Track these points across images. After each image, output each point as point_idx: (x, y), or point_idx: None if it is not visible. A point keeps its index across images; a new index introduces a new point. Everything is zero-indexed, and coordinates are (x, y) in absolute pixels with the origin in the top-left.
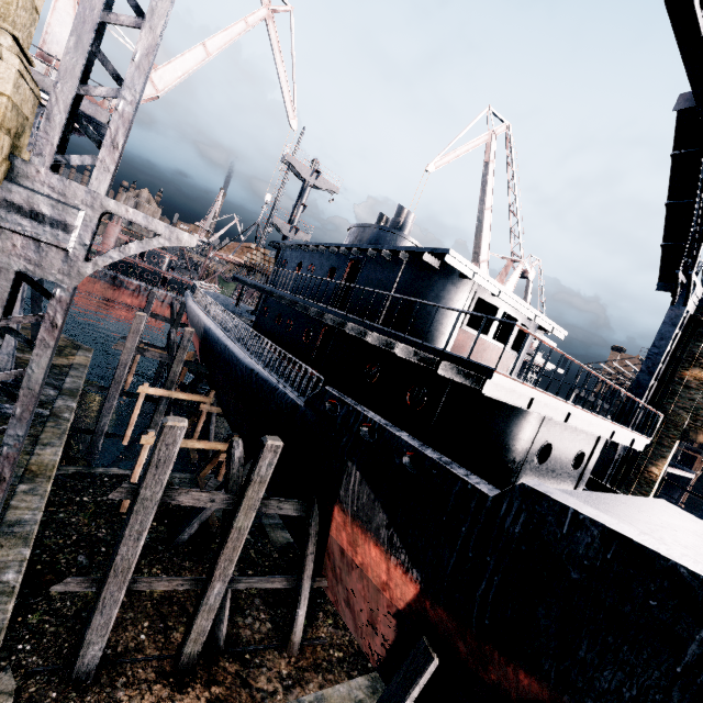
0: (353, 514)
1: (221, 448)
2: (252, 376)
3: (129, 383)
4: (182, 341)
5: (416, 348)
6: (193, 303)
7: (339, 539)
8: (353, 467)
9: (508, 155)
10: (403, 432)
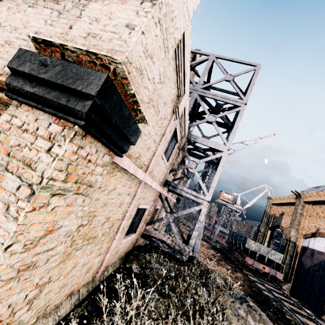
0: None
1: None
2: None
3: None
4: None
5: None
6: None
7: None
8: None
9: None
10: None
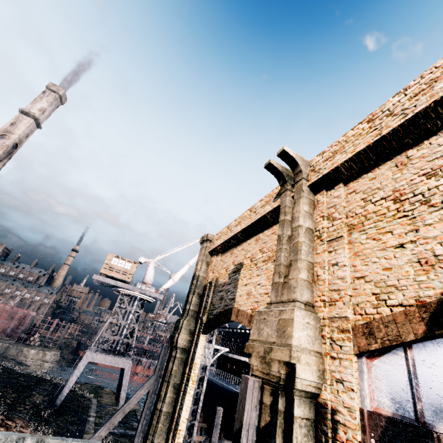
0: None
1: None
2: (230, 392)
3: None
4: None
5: None
6: None
7: None
8: None
9: None
10: None
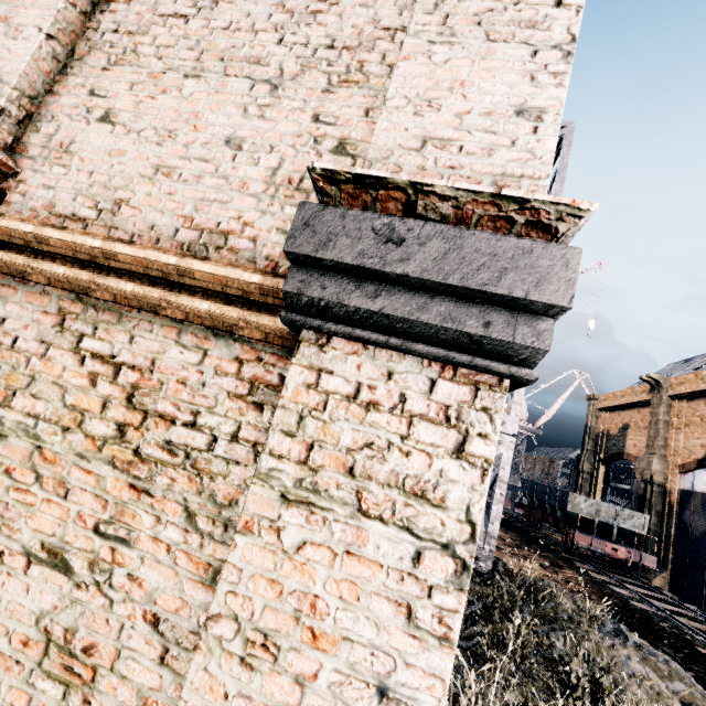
0: None
1: None
2: None
3: None
4: None
5: None
6: None
7: None
8: None
9: None
10: None
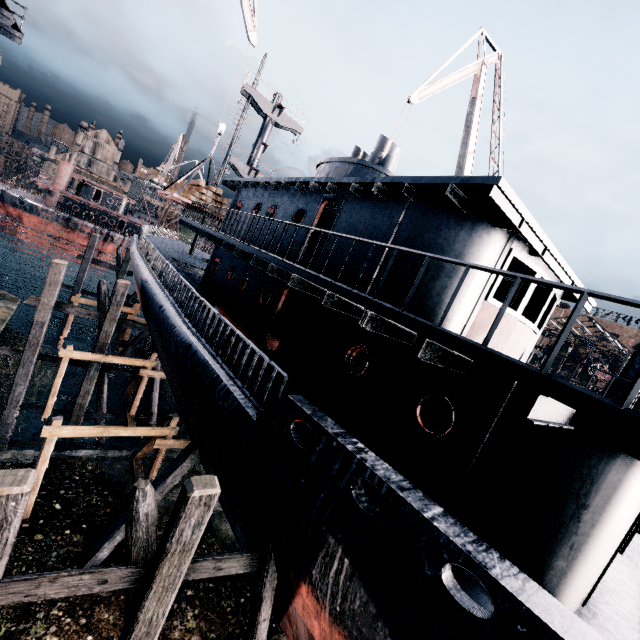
0: (333, 614)
1: (156, 434)
2: (187, 355)
3: (64, 338)
4: (115, 295)
5: (468, 356)
6: (135, 250)
7: (308, 622)
8: (337, 547)
9: (495, 92)
10: (433, 503)
